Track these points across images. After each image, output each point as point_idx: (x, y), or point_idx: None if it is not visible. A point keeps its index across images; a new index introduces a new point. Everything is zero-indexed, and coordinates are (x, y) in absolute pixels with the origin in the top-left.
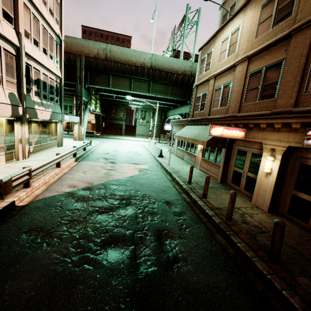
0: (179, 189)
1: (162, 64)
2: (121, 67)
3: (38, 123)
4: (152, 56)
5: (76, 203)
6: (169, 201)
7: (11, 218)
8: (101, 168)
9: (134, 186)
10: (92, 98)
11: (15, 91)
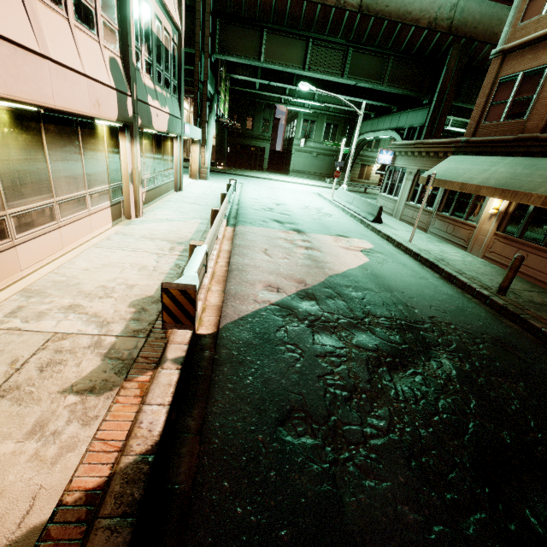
0: (481, 304)
1: None
2: (292, 8)
3: (150, 139)
4: None
5: (318, 337)
6: (500, 339)
7: (215, 374)
8: (289, 243)
9: (392, 294)
10: (221, 88)
11: (117, 56)
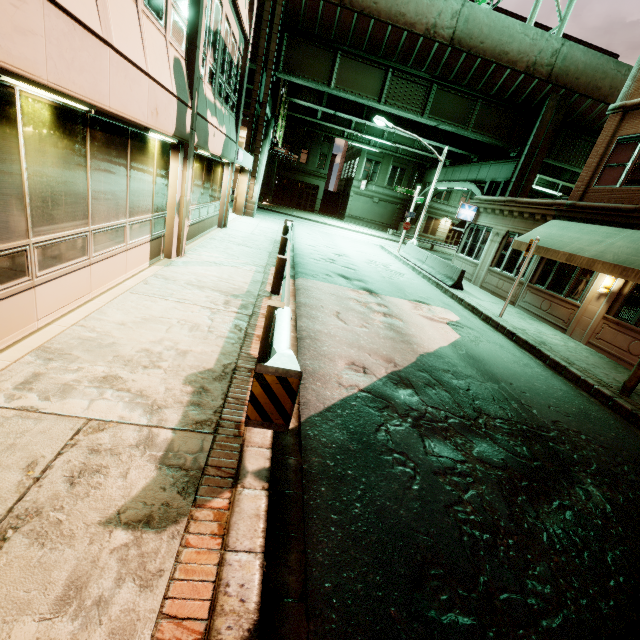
0: (602, 406)
1: (482, 35)
2: (374, 32)
3: (201, 163)
4: (462, 8)
5: (430, 443)
6: None
7: (309, 495)
8: (363, 307)
9: (500, 386)
10: (280, 113)
11: (182, 57)
